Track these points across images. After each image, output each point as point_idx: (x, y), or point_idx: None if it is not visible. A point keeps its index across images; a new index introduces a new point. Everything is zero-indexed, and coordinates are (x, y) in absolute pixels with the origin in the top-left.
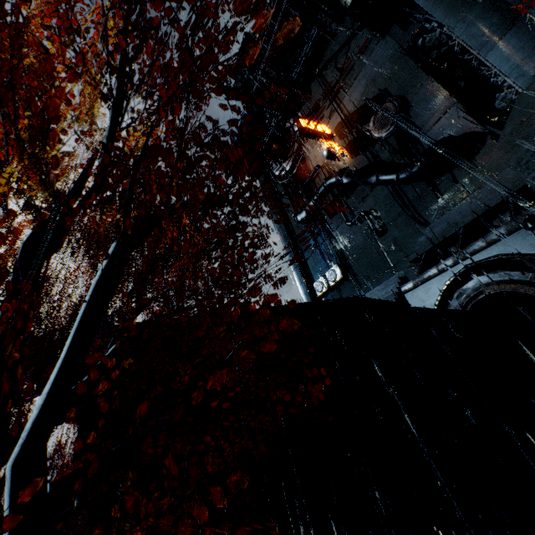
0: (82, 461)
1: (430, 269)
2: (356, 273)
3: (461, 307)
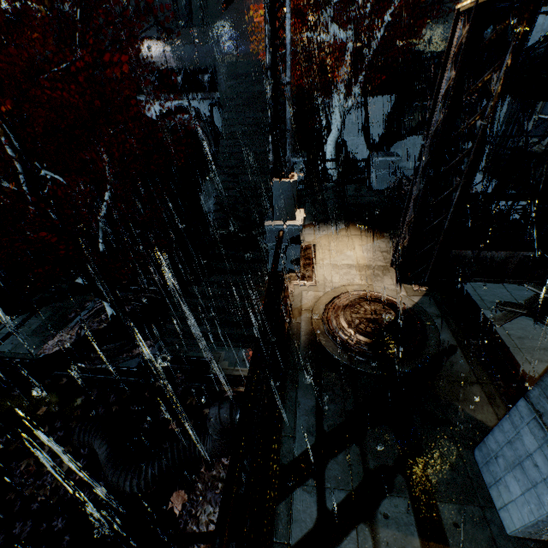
0: (54, 209)
1: (160, 95)
2: (71, 20)
3: (171, 126)
